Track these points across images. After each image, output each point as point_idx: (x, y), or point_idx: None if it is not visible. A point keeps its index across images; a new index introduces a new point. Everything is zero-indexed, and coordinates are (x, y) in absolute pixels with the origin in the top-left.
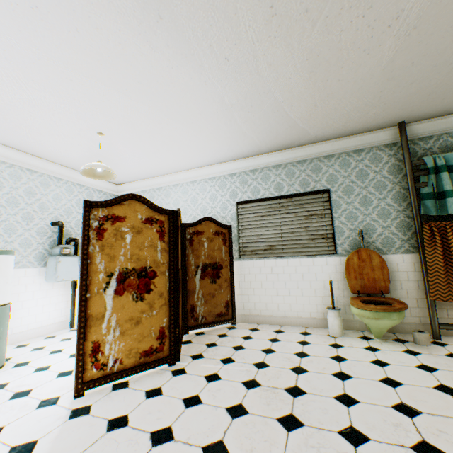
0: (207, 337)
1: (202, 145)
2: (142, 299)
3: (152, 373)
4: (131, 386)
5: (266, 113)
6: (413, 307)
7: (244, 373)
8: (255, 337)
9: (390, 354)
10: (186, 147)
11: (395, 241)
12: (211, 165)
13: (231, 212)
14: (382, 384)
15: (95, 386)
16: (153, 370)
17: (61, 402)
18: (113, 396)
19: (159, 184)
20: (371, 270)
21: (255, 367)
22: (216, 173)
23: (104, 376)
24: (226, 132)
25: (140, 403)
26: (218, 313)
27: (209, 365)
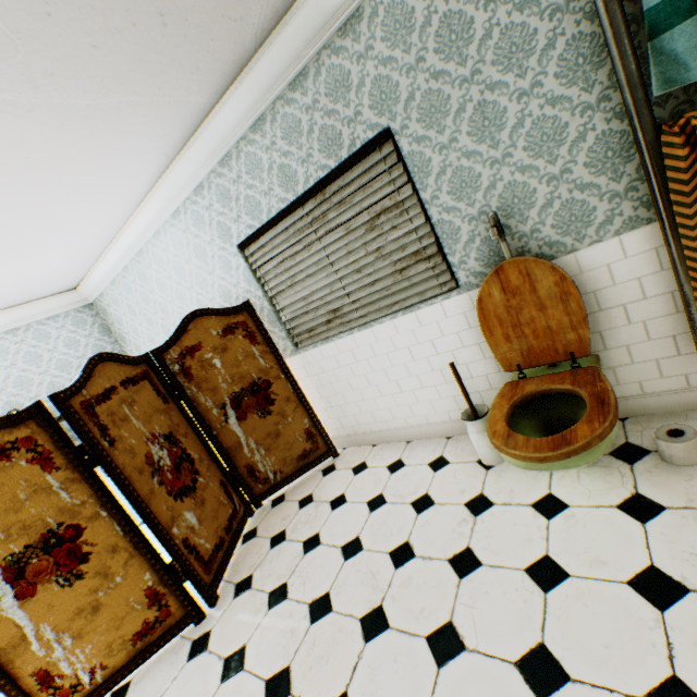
0: (281, 515)
1: (64, 181)
2: (81, 576)
3: (167, 652)
4: None
5: (35, 33)
6: (665, 358)
7: (283, 644)
8: (349, 500)
9: (582, 529)
10: (46, 202)
11: (592, 205)
12: (154, 190)
13: (240, 271)
14: (517, 685)
15: None
16: (173, 642)
17: None
18: None
19: (119, 263)
20: (540, 311)
21: (308, 616)
22: (172, 200)
23: (86, 696)
24: (47, 134)
25: None
26: (299, 454)
27: (246, 617)
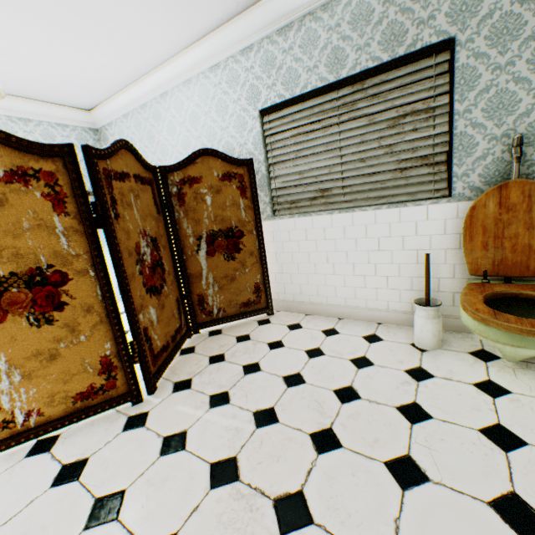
0: (219, 343)
1: None
2: (50, 322)
3: (100, 420)
4: (53, 450)
5: None
6: None
7: (227, 438)
8: (287, 346)
9: (531, 412)
10: None
11: None
12: (206, 37)
13: (252, 134)
14: (496, 522)
15: (0, 450)
16: (107, 413)
17: None
18: (17, 471)
19: (140, 98)
20: (527, 229)
21: (253, 421)
22: (217, 53)
23: (14, 435)
24: None
25: (33, 500)
26: (243, 302)
27: (186, 409)
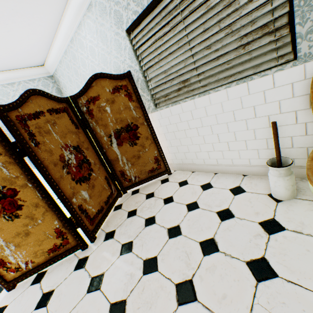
0: (135, 200)
1: None
2: (18, 216)
3: (66, 261)
4: (42, 282)
5: None
6: None
7: (124, 282)
8: (175, 201)
9: None
10: None
11: None
12: None
13: (126, 51)
14: None
15: (19, 281)
16: (70, 256)
17: (2, 294)
18: (24, 295)
19: (61, 48)
20: None
21: (141, 269)
22: None
23: (23, 274)
24: None
25: None
26: (149, 170)
27: (107, 255)
